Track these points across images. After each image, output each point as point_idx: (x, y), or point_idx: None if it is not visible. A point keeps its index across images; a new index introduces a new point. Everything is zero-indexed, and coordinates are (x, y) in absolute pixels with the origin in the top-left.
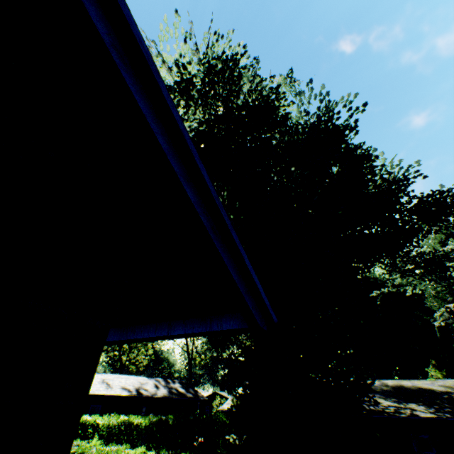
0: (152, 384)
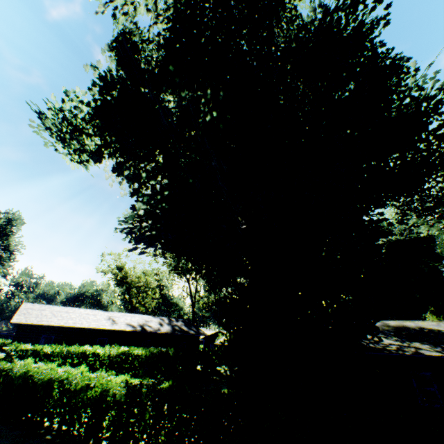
0: (156, 321)
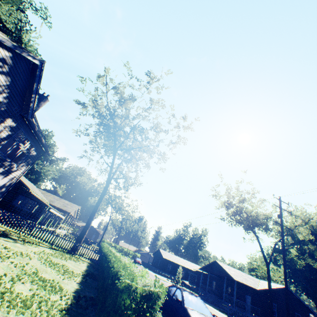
0: None
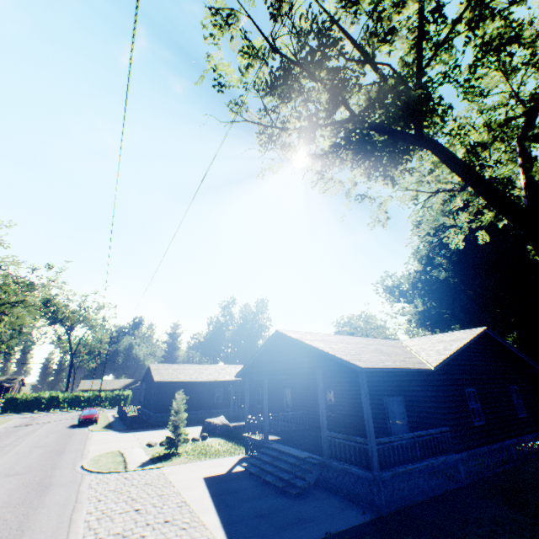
0: None
